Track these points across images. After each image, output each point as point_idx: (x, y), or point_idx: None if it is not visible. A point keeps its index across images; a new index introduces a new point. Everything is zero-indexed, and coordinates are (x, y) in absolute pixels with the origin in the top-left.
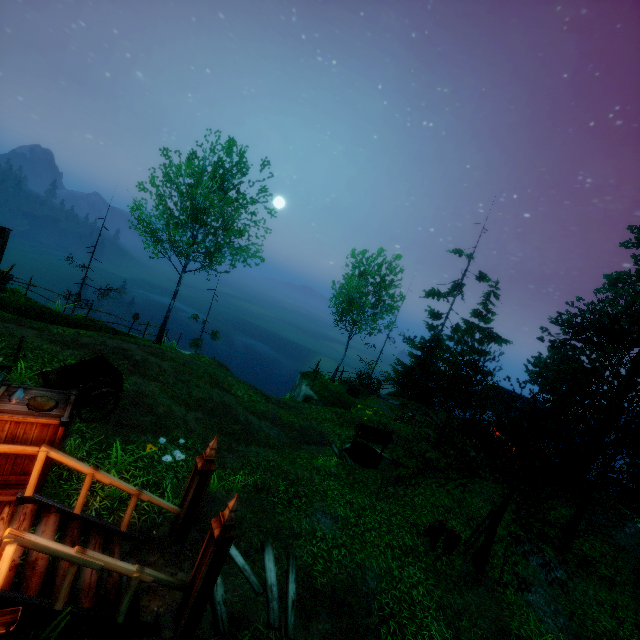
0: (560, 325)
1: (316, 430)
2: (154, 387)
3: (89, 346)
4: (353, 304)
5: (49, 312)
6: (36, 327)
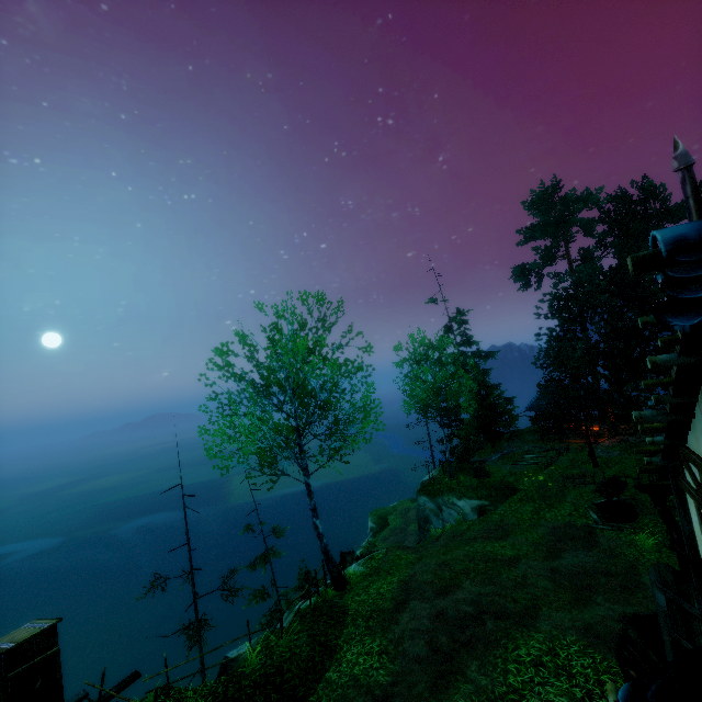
0: (563, 319)
1: (560, 527)
2: (557, 615)
3: (443, 649)
4: (449, 393)
5: (261, 677)
6: (372, 700)
